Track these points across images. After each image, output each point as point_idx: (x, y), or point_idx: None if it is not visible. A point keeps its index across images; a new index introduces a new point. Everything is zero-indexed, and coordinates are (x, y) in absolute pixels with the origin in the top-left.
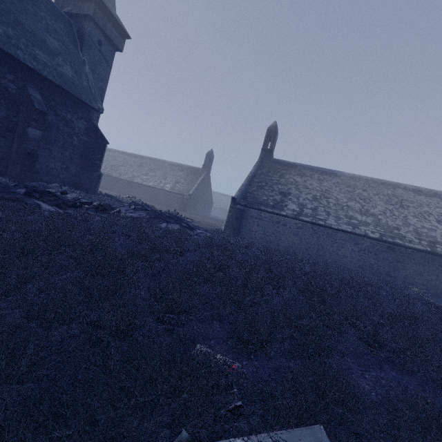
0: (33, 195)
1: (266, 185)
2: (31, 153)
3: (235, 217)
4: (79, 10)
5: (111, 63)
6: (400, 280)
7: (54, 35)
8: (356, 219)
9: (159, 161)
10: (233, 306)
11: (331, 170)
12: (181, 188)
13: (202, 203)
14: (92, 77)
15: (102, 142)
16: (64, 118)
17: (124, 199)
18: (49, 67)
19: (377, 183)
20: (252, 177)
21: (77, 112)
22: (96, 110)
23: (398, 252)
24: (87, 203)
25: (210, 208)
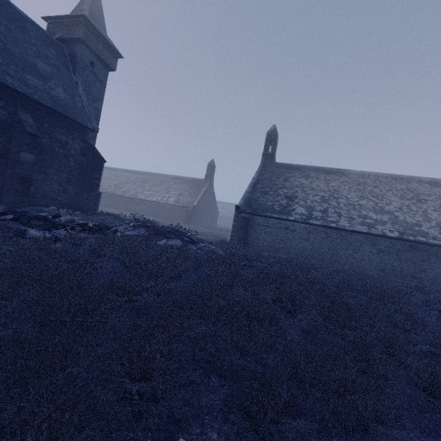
0: (19, 221)
1: (271, 190)
2: (25, 178)
3: (241, 226)
4: (69, 35)
5: (105, 83)
6: (429, 282)
7: (45, 60)
8: (371, 218)
9: (162, 176)
10: (236, 350)
11: (337, 169)
12: (184, 201)
13: (207, 214)
14: (86, 97)
15: (99, 161)
16: (59, 140)
17: (127, 217)
18: (40, 91)
19: (388, 178)
20: (255, 183)
21: (71, 133)
22: (91, 129)
23: (422, 251)
24: (82, 224)
25: (215, 218)
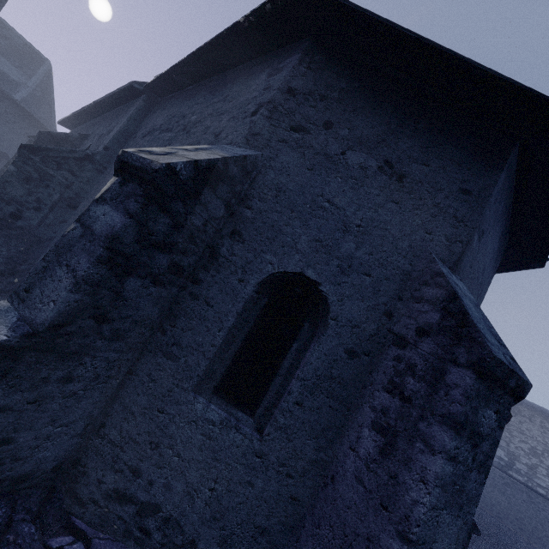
0: None
1: None
2: None
3: None
4: None
5: None
6: None
7: None
8: None
9: None
10: None
11: None
12: None
13: None
14: None
15: None
16: None
17: None
18: None
19: None
20: None
21: None
22: None
23: None
24: None
25: None
